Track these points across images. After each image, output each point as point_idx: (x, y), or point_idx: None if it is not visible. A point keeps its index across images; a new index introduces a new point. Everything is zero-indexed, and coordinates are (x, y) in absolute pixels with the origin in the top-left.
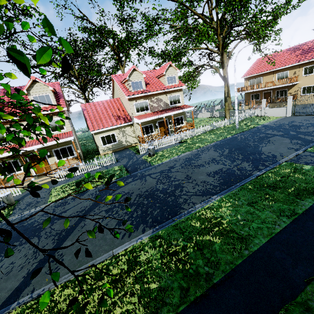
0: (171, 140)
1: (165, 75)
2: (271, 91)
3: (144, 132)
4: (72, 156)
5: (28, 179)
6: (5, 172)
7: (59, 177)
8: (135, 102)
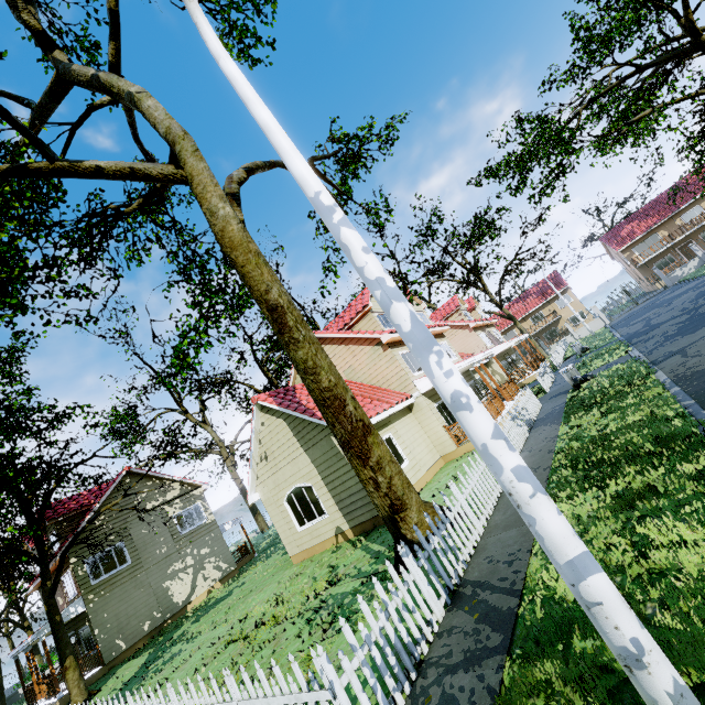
0: (558, 357)
1: (475, 309)
2: (537, 338)
3: (507, 370)
4: (483, 398)
5: (502, 408)
6: (449, 421)
7: (543, 385)
8: (478, 332)
